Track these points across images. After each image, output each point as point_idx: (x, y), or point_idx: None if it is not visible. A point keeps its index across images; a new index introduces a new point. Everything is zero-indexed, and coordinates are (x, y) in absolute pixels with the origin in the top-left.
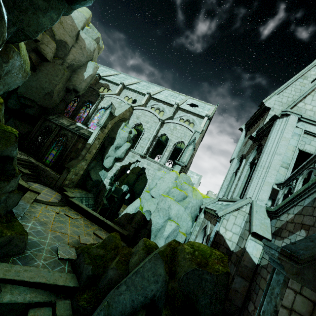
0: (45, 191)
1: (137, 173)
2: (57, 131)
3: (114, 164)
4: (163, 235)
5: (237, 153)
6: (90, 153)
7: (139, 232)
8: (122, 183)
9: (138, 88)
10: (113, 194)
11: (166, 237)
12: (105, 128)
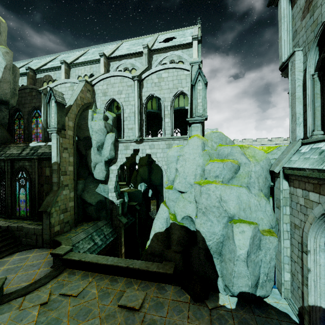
0: (28, 262)
1: (146, 164)
2: (8, 168)
3: (109, 170)
4: (237, 256)
5: (291, 44)
6: (66, 174)
7: (190, 254)
8: (136, 183)
9: (88, 58)
10: (132, 203)
11: (246, 257)
12: (66, 130)
